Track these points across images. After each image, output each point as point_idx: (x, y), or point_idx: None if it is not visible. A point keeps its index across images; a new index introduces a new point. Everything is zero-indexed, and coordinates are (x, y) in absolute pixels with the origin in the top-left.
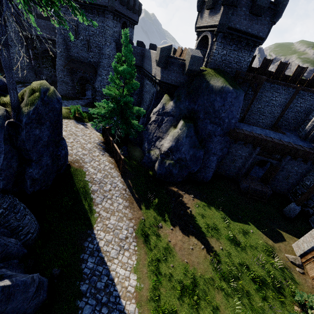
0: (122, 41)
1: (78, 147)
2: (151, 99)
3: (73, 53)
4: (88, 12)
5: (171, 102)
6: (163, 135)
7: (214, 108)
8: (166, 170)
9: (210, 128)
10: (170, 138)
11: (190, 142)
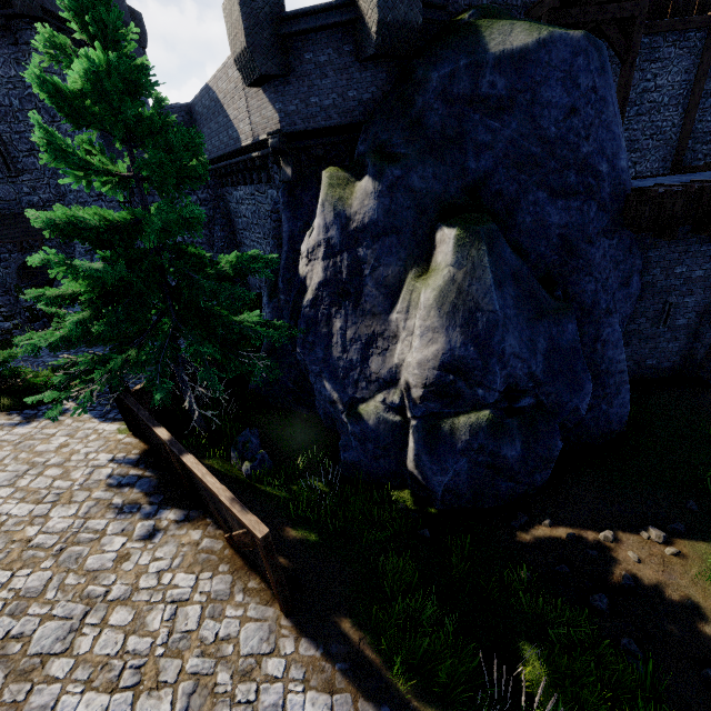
0: None
1: None
2: (273, 228)
3: None
4: None
5: (364, 183)
6: (387, 322)
7: (543, 135)
8: (470, 465)
9: (560, 217)
10: (426, 321)
11: (519, 301)
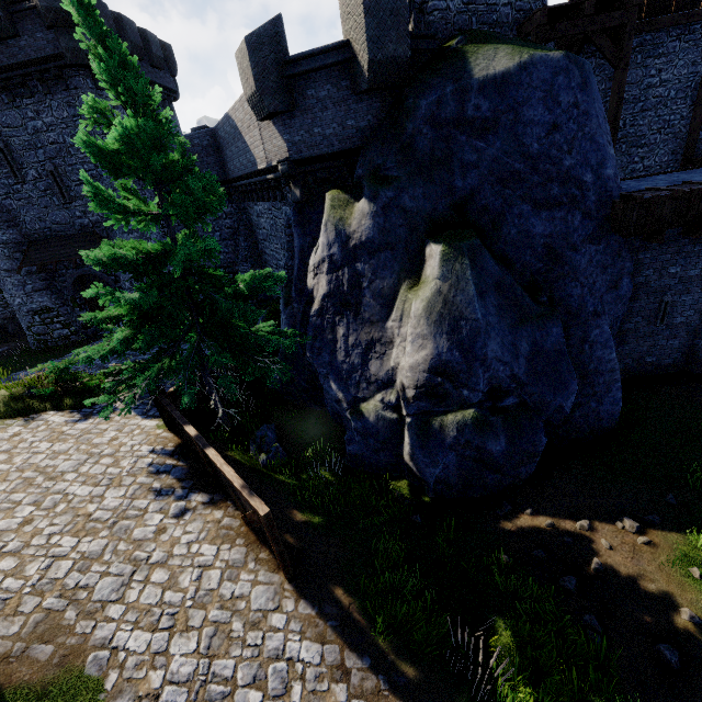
0: (77, 36)
1: (58, 533)
2: (287, 241)
3: (28, 225)
4: (17, 95)
5: (361, 205)
6: (384, 329)
7: (526, 151)
8: (458, 458)
9: (545, 228)
10: (416, 329)
11: (501, 309)
